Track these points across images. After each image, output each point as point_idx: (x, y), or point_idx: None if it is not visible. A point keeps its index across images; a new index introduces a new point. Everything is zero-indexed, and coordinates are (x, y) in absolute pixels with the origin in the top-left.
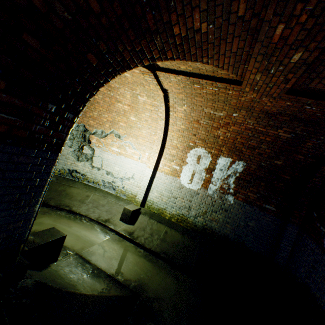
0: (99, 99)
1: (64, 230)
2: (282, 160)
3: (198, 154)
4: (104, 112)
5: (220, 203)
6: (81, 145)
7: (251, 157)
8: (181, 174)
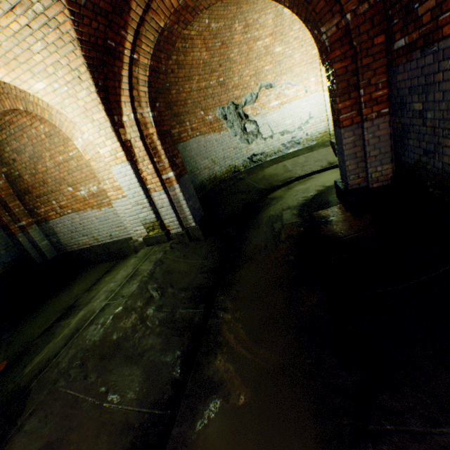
0: (235, 56)
1: (326, 182)
2: None
3: None
4: (243, 70)
5: None
6: (242, 127)
7: None
8: None
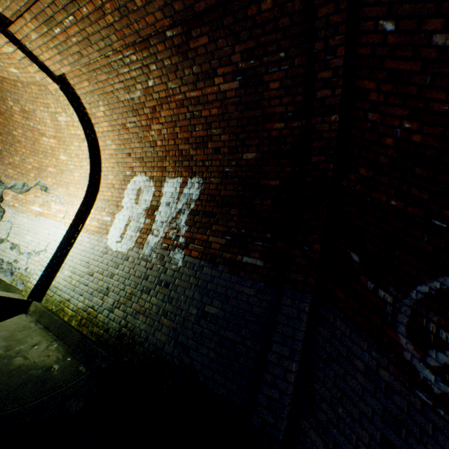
0: (21, 136)
1: None
2: (254, 147)
3: (138, 186)
4: (29, 155)
5: (159, 271)
6: None
7: (207, 163)
8: (110, 228)
